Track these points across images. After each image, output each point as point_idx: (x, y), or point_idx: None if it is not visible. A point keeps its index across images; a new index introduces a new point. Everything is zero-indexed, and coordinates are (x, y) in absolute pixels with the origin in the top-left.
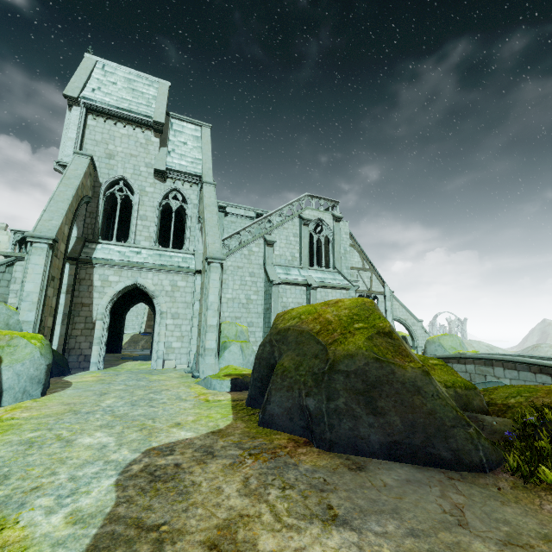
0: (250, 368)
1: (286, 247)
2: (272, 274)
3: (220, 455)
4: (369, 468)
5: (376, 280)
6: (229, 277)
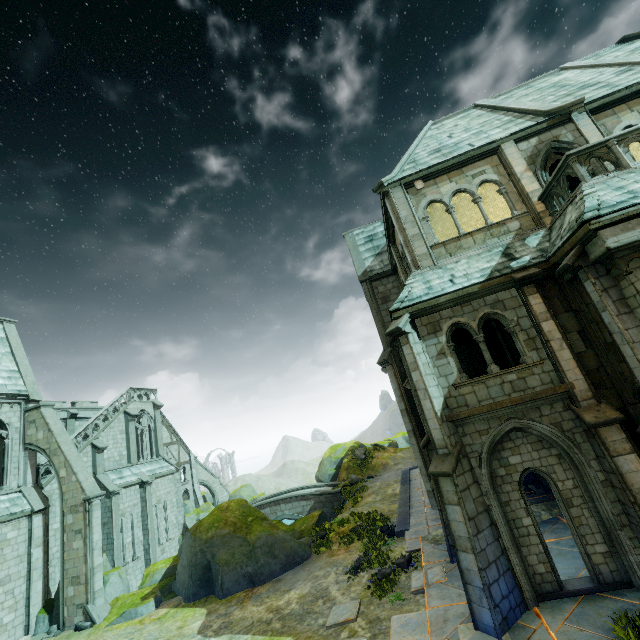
0: (127, 592)
1: (114, 447)
2: (109, 483)
3: (231, 611)
4: (282, 578)
5: (183, 451)
6: (56, 502)
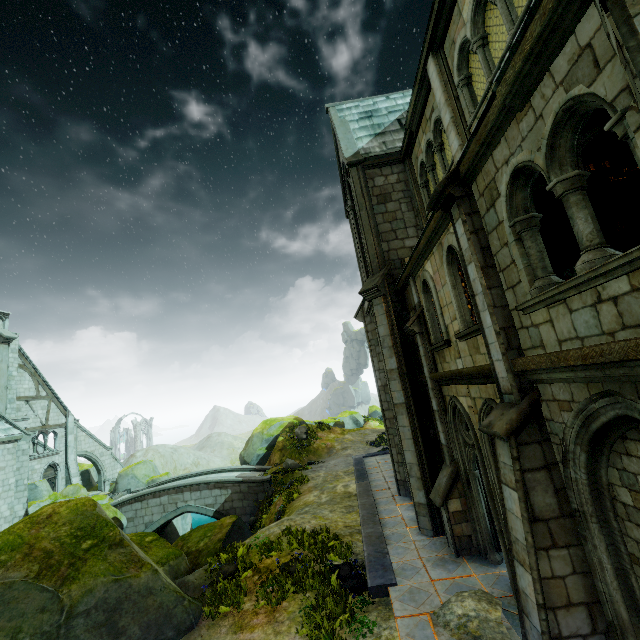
0: None
1: None
2: None
3: None
4: None
5: (56, 409)
6: None
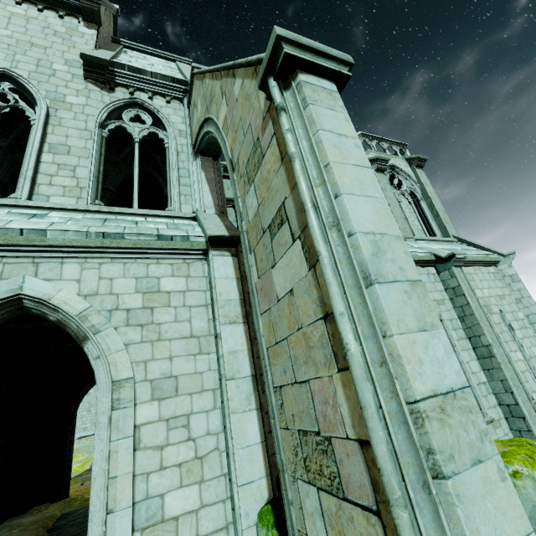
0: None
1: None
2: None
3: None
4: None
5: None
6: None
